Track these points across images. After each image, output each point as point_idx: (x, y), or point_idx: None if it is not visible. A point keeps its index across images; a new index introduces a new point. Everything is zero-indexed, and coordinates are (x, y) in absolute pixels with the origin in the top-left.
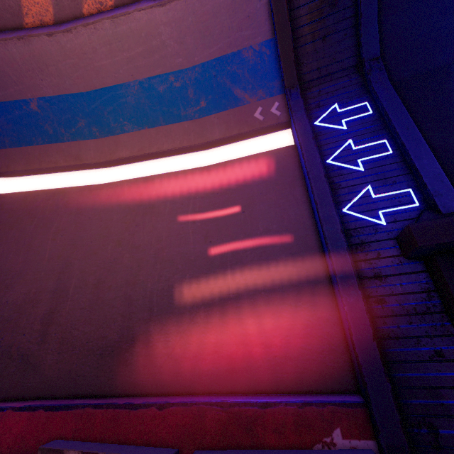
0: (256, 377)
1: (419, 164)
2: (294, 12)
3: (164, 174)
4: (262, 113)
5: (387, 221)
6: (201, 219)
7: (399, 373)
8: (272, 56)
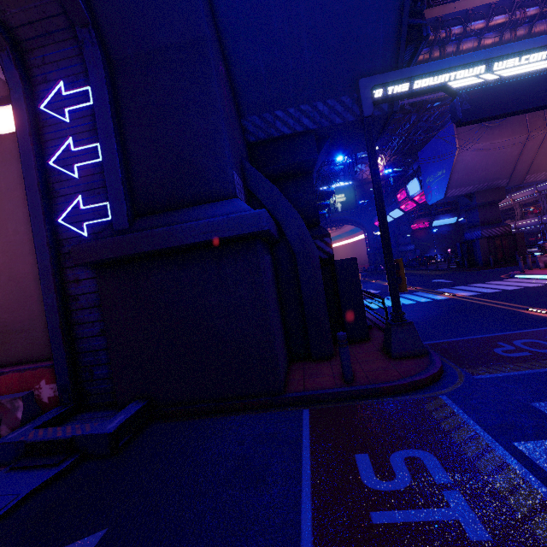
0: (13, 355)
1: (108, 180)
2: None
3: None
4: None
5: (89, 233)
6: None
7: (80, 345)
8: None
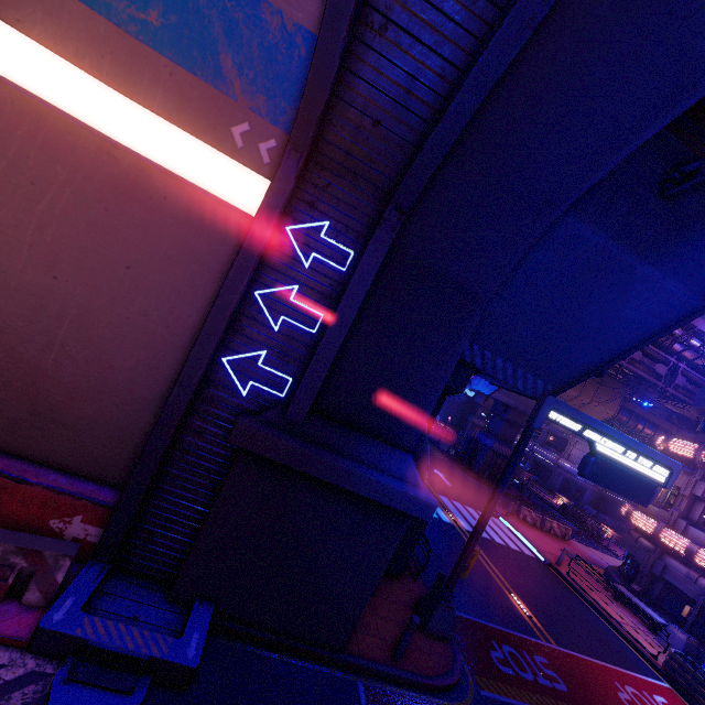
0: (37, 449)
1: (313, 367)
2: (361, 46)
3: (15, 92)
4: (246, 137)
5: (249, 394)
6: (57, 233)
7: (157, 501)
8: (308, 64)
